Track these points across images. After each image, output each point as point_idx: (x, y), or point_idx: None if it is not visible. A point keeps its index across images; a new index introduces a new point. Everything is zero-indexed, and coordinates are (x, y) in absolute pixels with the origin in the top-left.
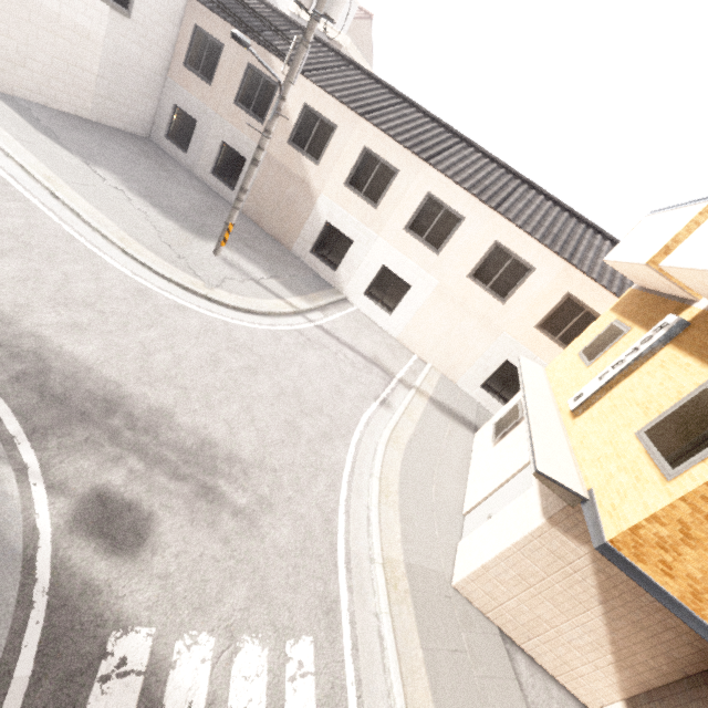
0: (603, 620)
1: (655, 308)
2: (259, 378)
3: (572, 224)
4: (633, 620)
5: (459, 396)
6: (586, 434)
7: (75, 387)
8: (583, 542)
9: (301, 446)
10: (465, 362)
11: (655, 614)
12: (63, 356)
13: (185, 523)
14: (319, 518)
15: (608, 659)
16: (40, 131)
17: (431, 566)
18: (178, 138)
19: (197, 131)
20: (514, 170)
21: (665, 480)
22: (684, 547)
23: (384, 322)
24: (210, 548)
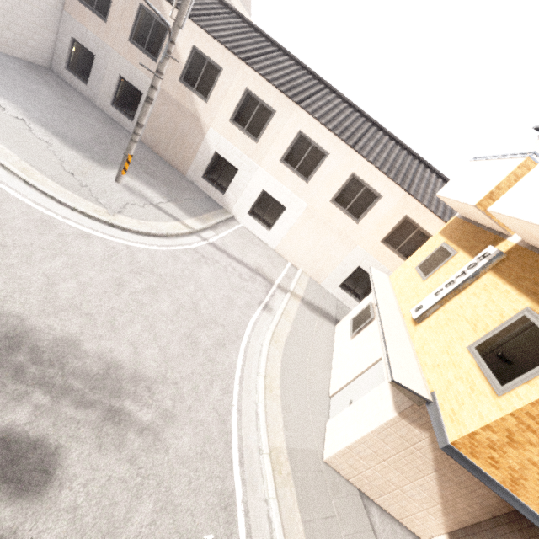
0: (436, 482)
1: (476, 236)
2: (160, 297)
3: (409, 160)
4: (458, 481)
5: (323, 295)
6: (426, 341)
7: None
8: (425, 429)
9: (199, 356)
10: (327, 268)
11: (474, 478)
12: None
13: (92, 450)
14: (215, 421)
15: (438, 508)
16: None
17: (307, 447)
18: (78, 70)
19: (95, 64)
20: (367, 114)
21: (495, 395)
22: (508, 447)
23: (264, 236)
24: (118, 470)
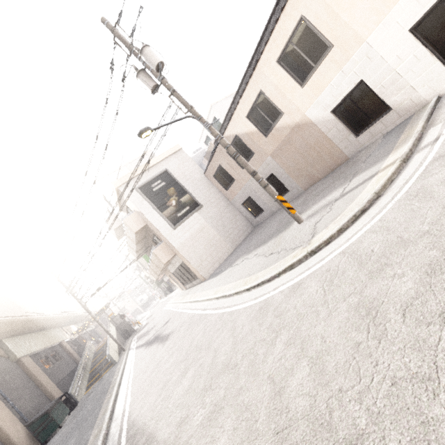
0: None
1: None
2: None
3: None
4: None
5: None
6: None
7: None
8: None
9: None
10: None
11: None
12: None
13: None
14: None
15: None
16: (216, 276)
17: None
18: (256, 211)
19: (253, 198)
20: None
21: None
22: None
23: None
24: None
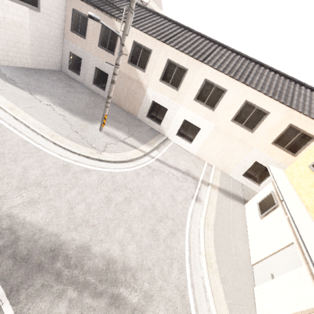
0: None
1: None
2: (132, 204)
3: (287, 82)
4: None
5: (232, 182)
6: None
7: (34, 246)
8: None
9: (160, 245)
10: (233, 164)
11: None
12: (25, 226)
13: None
14: (178, 296)
15: None
16: (6, 81)
17: (244, 312)
18: (74, 68)
19: (82, 63)
20: (250, 57)
21: None
22: None
23: (188, 147)
24: None
